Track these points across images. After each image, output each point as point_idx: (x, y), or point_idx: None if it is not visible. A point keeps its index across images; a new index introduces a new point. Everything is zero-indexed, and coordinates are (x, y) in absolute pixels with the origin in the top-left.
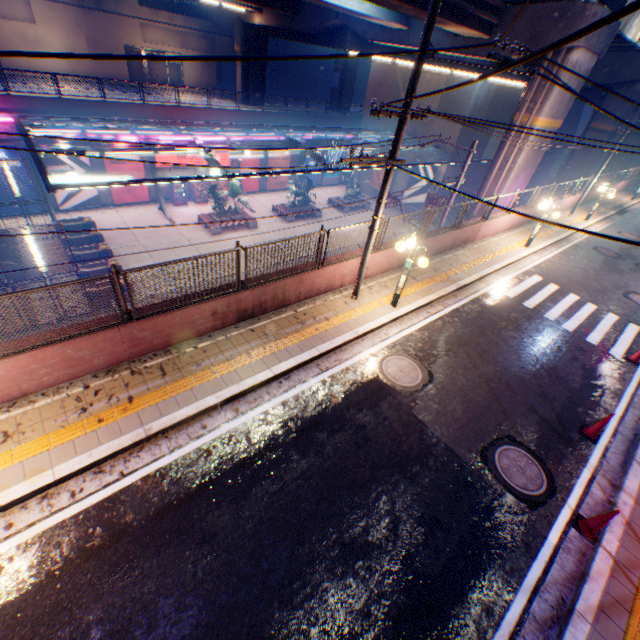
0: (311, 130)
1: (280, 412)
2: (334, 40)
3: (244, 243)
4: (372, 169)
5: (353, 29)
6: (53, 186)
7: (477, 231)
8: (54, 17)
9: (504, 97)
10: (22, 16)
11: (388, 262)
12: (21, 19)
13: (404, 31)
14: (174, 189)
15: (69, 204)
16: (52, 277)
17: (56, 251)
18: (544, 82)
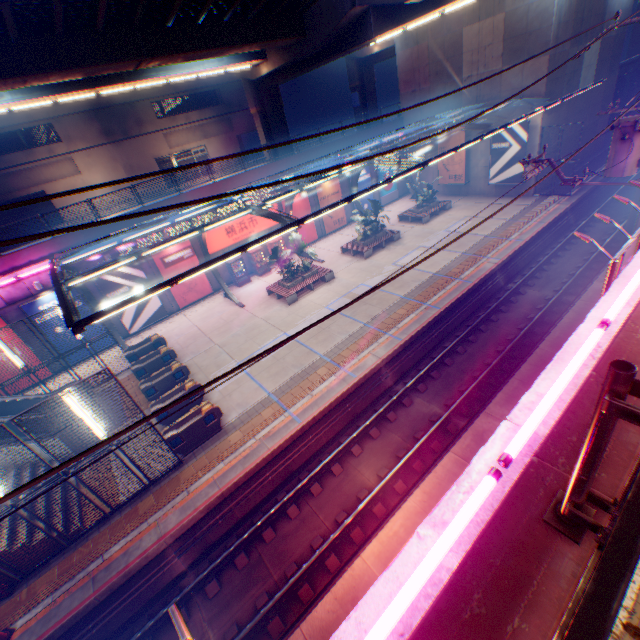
0: (357, 147)
1: None
2: (354, 38)
3: (327, 301)
4: (467, 145)
5: (378, 3)
6: (77, 324)
7: None
8: (93, 161)
9: None
10: (69, 172)
11: None
12: (69, 175)
13: None
14: (233, 270)
15: (137, 325)
16: (118, 439)
17: (112, 405)
18: None
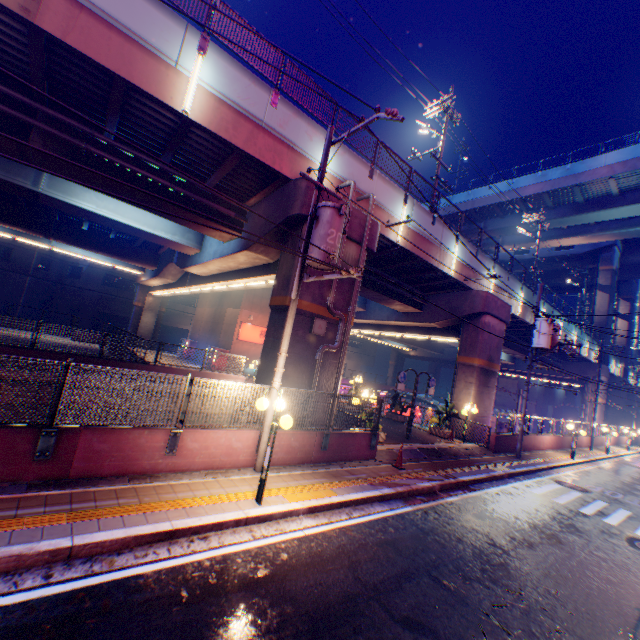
0: None
1: (612, 464)
2: None
3: None
4: None
5: None
6: None
7: (602, 440)
8: None
9: (547, 389)
10: None
11: (587, 442)
12: None
13: (512, 364)
14: None
15: None
16: None
17: None
18: (592, 385)
